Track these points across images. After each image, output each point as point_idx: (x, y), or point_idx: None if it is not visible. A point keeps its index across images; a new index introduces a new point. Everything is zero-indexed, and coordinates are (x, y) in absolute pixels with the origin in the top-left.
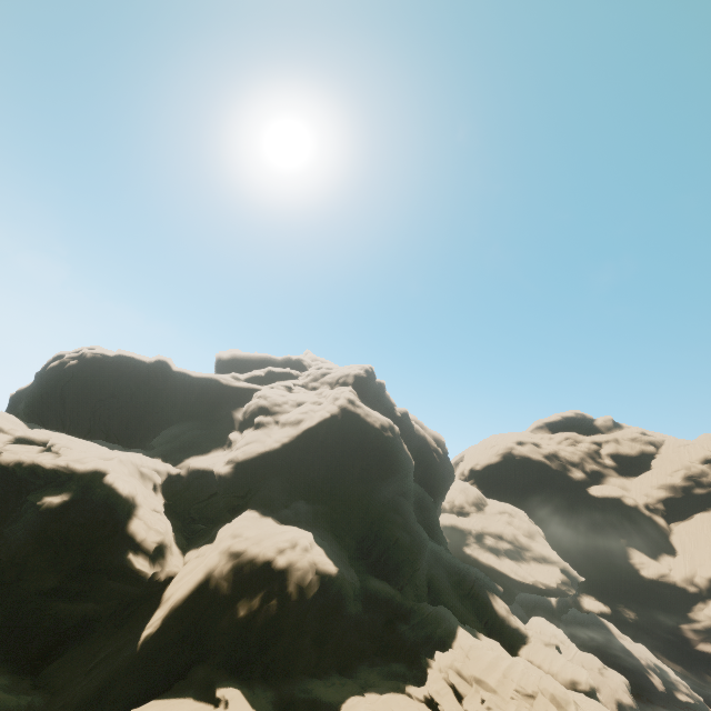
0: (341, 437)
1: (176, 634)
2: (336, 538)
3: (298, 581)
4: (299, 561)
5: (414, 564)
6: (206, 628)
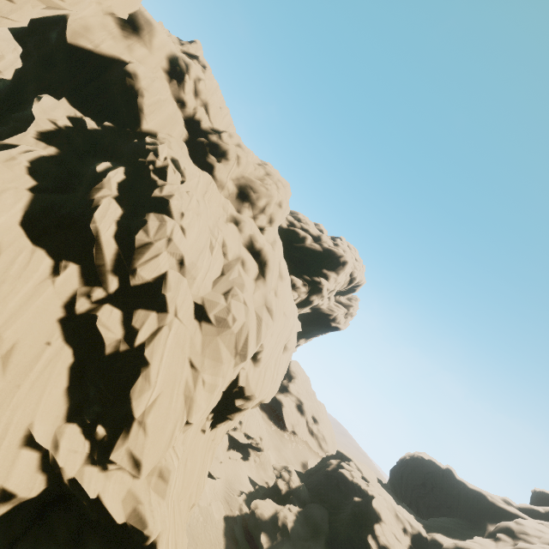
0: None
1: None
2: None
3: None
4: None
5: None
6: None
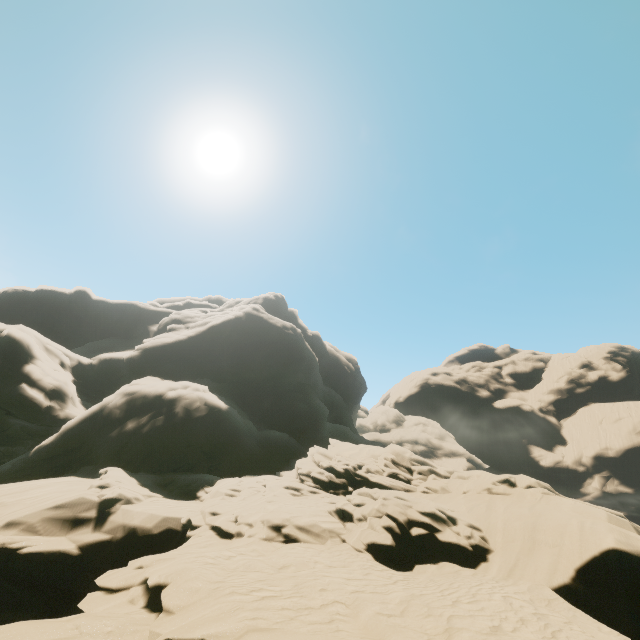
0: (245, 333)
1: (69, 447)
2: (238, 405)
3: (185, 406)
4: (188, 394)
5: (313, 425)
6: (97, 440)
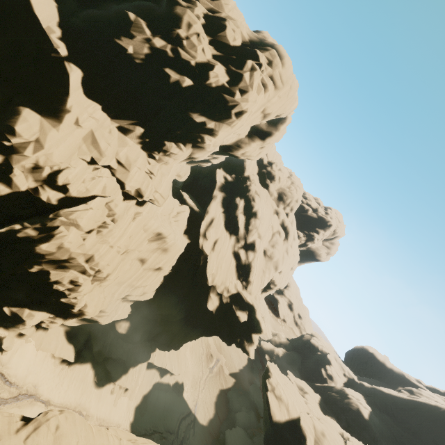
0: (434, 417)
1: (321, 389)
2: (395, 440)
3: (349, 401)
4: (354, 400)
5: None
6: (326, 392)
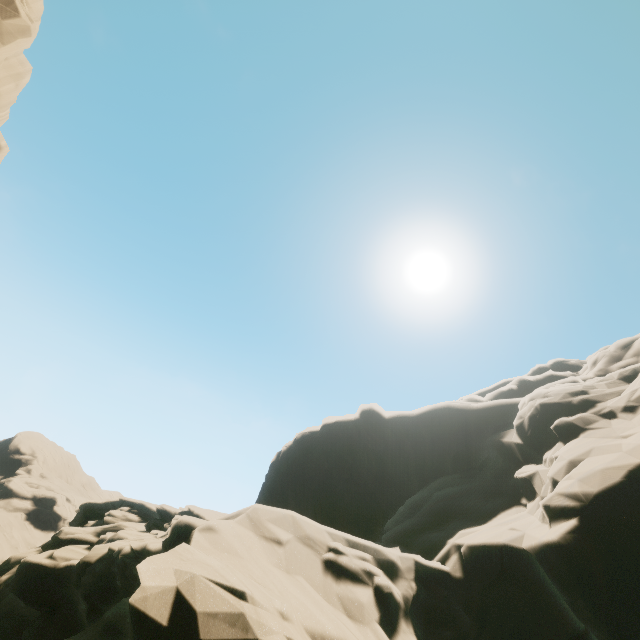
0: None
1: None
2: None
3: None
4: None
5: None
6: None
